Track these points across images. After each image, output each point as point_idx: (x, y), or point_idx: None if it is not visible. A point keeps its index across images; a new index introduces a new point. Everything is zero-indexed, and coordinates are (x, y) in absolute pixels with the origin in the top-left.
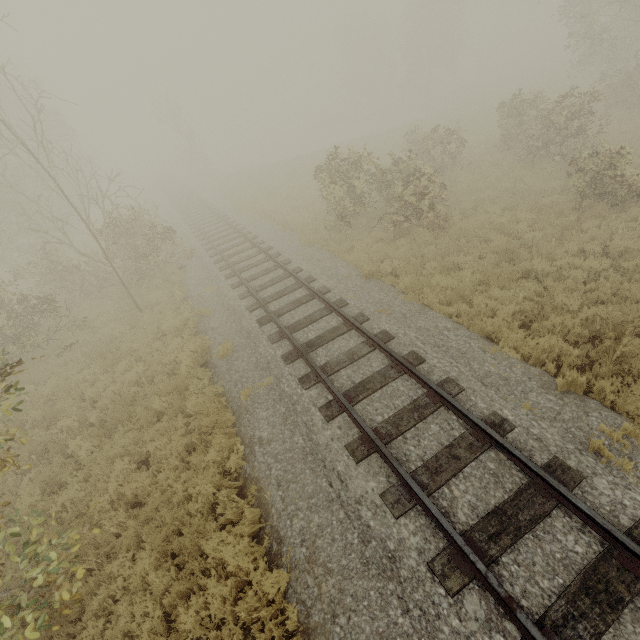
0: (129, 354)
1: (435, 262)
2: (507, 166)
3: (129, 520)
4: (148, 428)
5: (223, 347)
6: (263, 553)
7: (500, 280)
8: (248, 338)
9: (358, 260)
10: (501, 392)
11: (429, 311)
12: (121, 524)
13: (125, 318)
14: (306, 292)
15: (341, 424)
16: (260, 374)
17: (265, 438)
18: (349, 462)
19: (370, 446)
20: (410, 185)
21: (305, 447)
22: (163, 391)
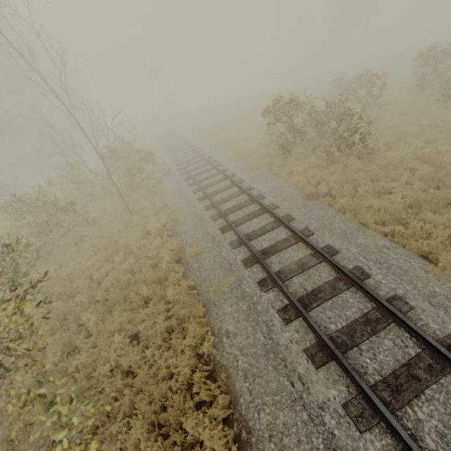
0: (123, 247)
1: (366, 186)
2: (422, 106)
3: (125, 389)
4: (138, 309)
5: (194, 249)
6: (233, 436)
7: (431, 205)
8: (213, 242)
9: (298, 182)
10: (450, 314)
11: (366, 229)
12: (118, 390)
13: (121, 219)
14: (258, 207)
15: (298, 328)
16: (224, 274)
17: (231, 331)
18: (309, 366)
19: (328, 354)
20: (345, 121)
21: (266, 344)
22: (149, 281)
